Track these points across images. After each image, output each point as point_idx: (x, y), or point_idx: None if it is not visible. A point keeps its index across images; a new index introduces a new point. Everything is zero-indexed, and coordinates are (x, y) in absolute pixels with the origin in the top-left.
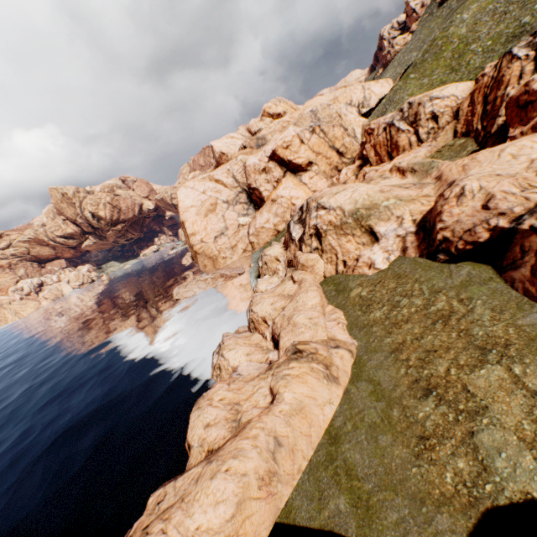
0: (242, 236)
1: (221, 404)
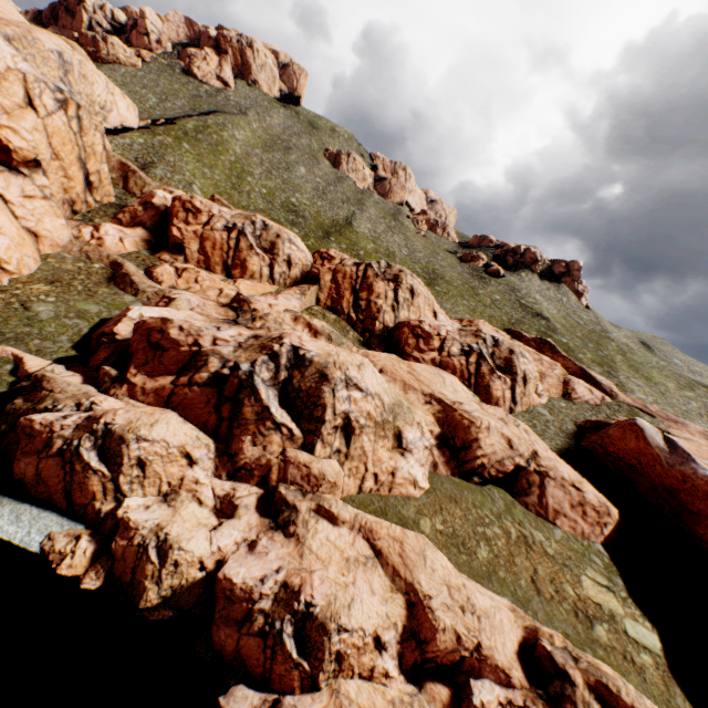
0: None
1: None
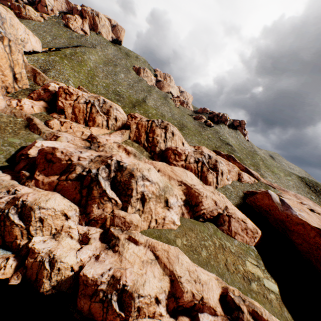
0: None
1: None
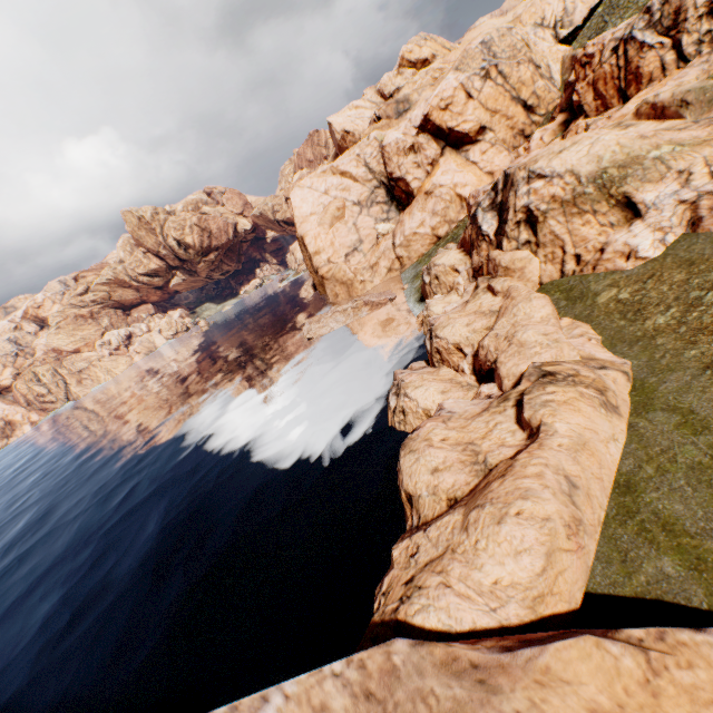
0: (385, 249)
1: (447, 445)
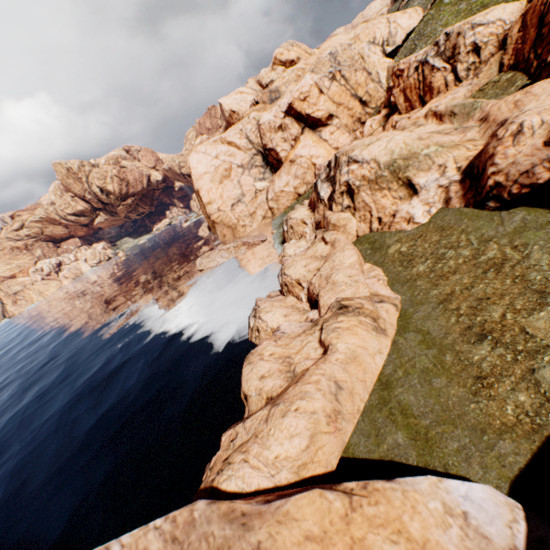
0: (261, 202)
1: (273, 359)
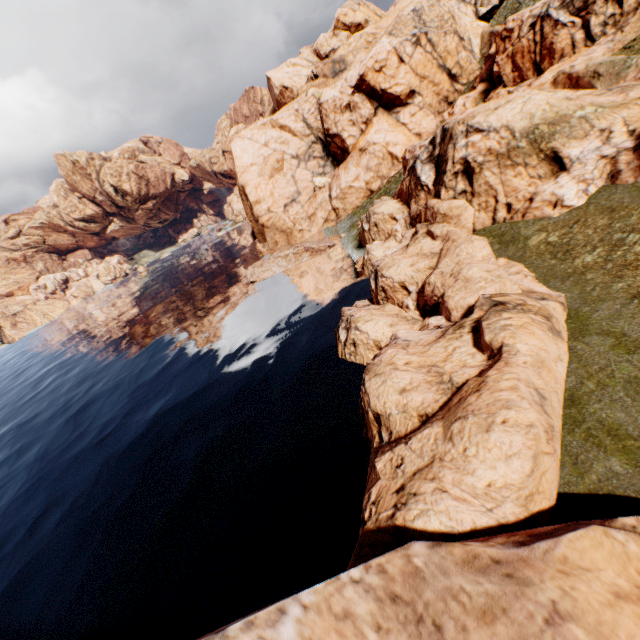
0: (322, 201)
1: (411, 368)
